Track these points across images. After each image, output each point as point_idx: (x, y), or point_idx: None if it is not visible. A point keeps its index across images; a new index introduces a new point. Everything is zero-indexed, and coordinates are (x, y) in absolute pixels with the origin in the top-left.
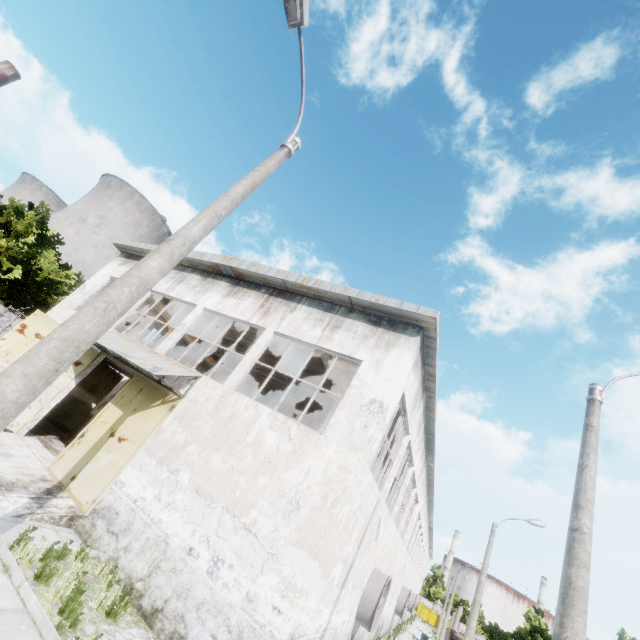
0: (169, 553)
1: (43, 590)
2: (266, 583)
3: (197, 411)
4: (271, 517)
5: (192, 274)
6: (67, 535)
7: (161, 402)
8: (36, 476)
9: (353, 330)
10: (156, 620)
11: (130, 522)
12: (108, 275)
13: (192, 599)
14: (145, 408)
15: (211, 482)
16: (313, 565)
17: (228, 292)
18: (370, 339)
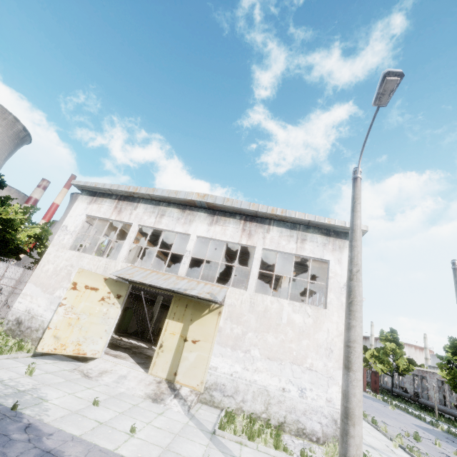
0: (272, 395)
1: (256, 443)
2: (333, 391)
3: (239, 311)
4: (320, 360)
5: (169, 208)
6: (204, 408)
7: (208, 311)
8: (153, 382)
9: (315, 241)
10: (284, 427)
11: (236, 387)
12: (84, 214)
13: (298, 411)
14: (199, 317)
15: (274, 351)
16: None
17: (210, 221)
18: (328, 245)
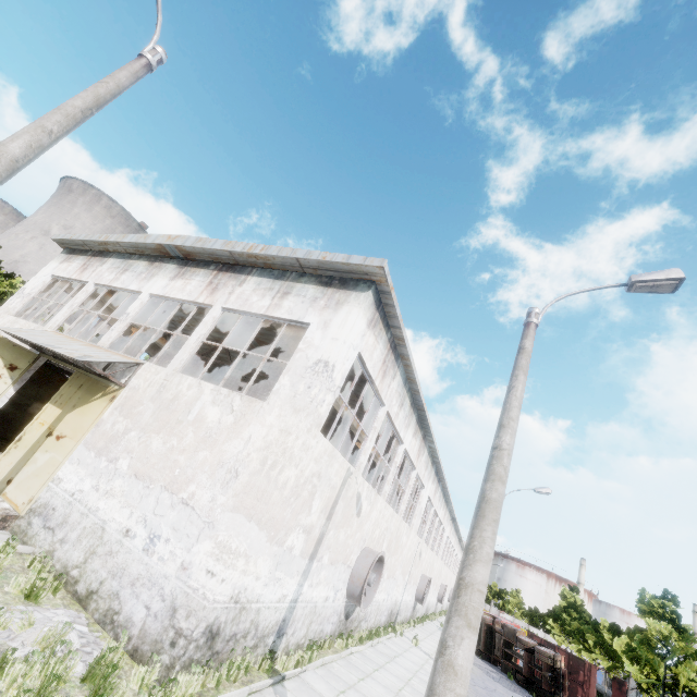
0: (106, 538)
1: None
2: (201, 550)
3: (138, 398)
4: (209, 488)
5: (138, 261)
6: None
7: (102, 395)
8: None
9: (303, 294)
10: (91, 602)
11: (67, 515)
12: (49, 274)
13: (127, 577)
14: (85, 403)
15: (150, 464)
16: (249, 527)
17: (175, 274)
18: (320, 301)
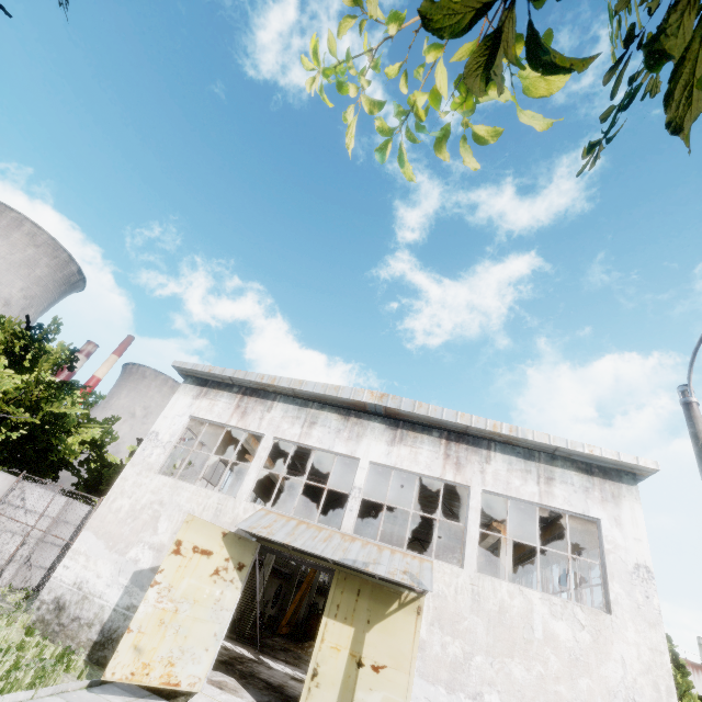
0: None
1: None
2: None
3: (454, 609)
4: None
5: (323, 412)
6: None
7: (399, 605)
8: None
9: (569, 482)
10: None
11: None
12: (186, 415)
13: None
14: (382, 617)
15: (529, 699)
16: None
17: (391, 437)
18: (593, 492)
